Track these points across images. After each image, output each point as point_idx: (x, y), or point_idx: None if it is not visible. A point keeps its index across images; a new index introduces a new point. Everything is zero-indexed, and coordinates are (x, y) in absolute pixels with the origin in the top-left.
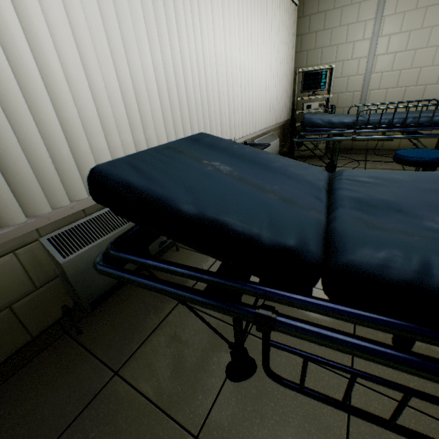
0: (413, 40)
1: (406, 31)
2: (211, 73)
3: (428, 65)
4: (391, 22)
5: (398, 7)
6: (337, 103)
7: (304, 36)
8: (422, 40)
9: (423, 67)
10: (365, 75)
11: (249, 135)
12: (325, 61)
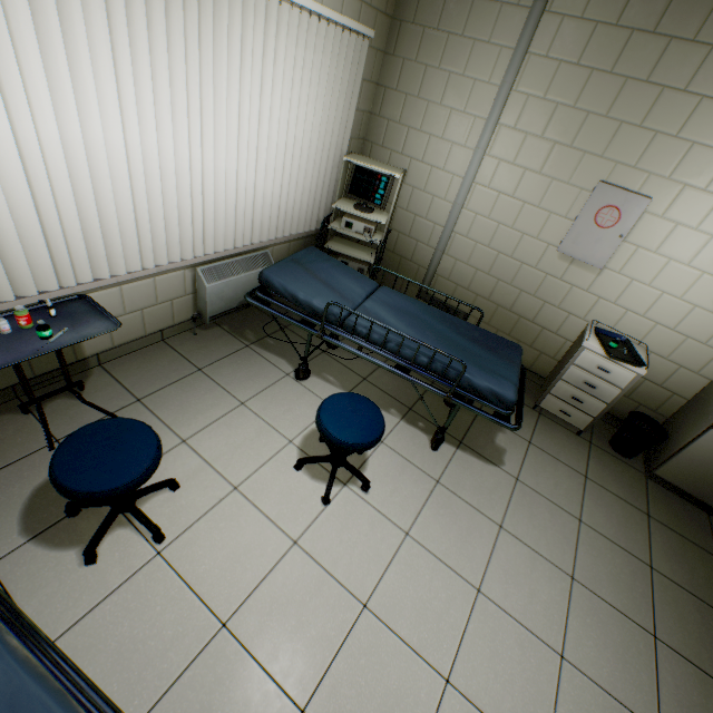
0: (526, 185)
1: (521, 167)
2: (8, 174)
3: (533, 235)
4: (506, 140)
5: (521, 119)
6: (411, 229)
7: (389, 92)
8: (536, 191)
9: (527, 234)
10: (453, 207)
11: (173, 263)
12: (409, 152)
